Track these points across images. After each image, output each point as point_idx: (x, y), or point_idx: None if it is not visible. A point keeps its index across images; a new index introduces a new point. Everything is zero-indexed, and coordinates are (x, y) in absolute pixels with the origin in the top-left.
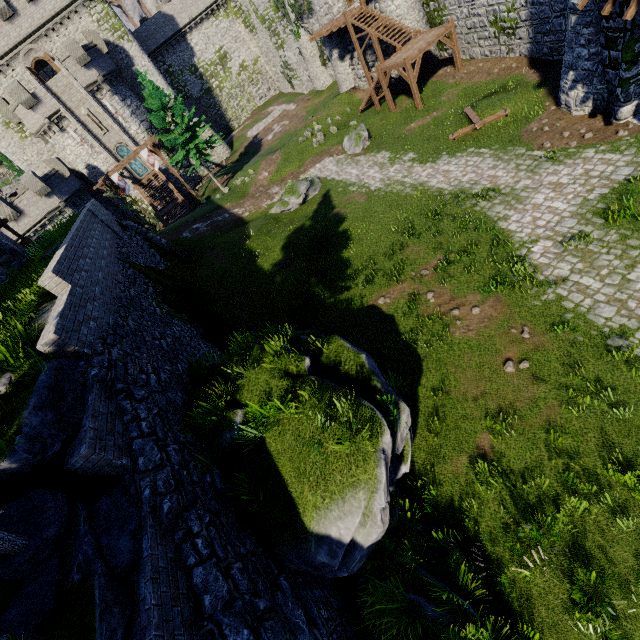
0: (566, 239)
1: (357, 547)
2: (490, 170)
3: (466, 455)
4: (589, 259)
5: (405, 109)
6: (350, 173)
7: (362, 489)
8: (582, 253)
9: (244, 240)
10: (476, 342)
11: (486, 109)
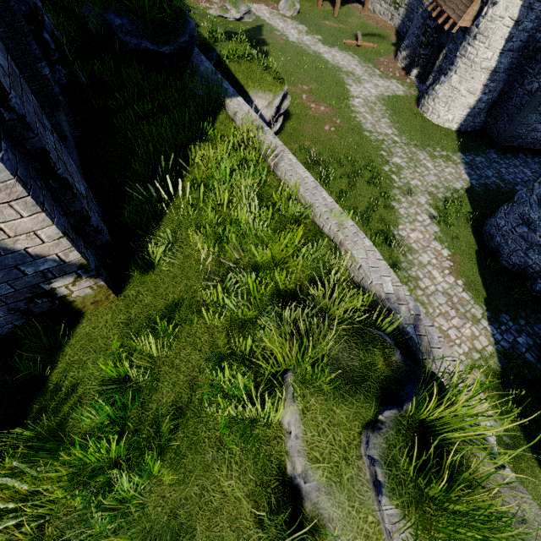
0: (369, 102)
1: (261, 115)
2: (354, 66)
3: (298, 145)
4: (372, 111)
5: (327, 11)
6: (278, 24)
7: (272, 94)
8: (371, 108)
9: (188, 10)
10: (317, 118)
11: (367, 39)
